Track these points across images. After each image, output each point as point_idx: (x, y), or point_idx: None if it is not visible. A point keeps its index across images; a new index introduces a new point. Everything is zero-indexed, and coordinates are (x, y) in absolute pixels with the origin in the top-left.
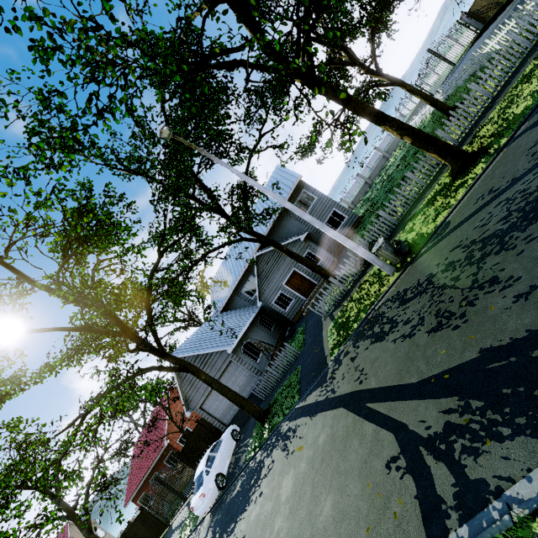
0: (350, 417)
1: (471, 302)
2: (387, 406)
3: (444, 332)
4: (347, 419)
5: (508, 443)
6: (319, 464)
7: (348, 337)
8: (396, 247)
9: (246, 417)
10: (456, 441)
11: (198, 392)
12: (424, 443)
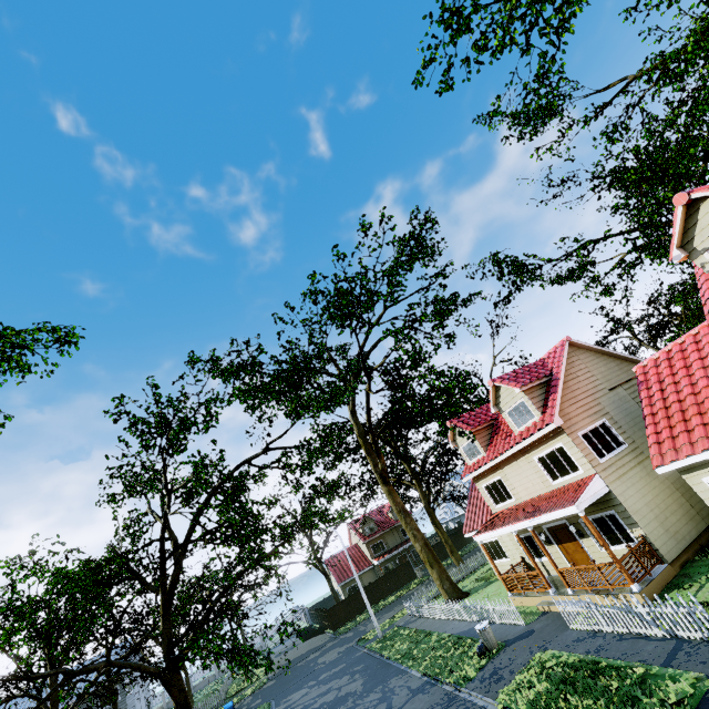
0: None
1: None
2: None
3: None
4: None
5: None
6: None
7: None
8: None
9: None
10: None
11: None
12: None
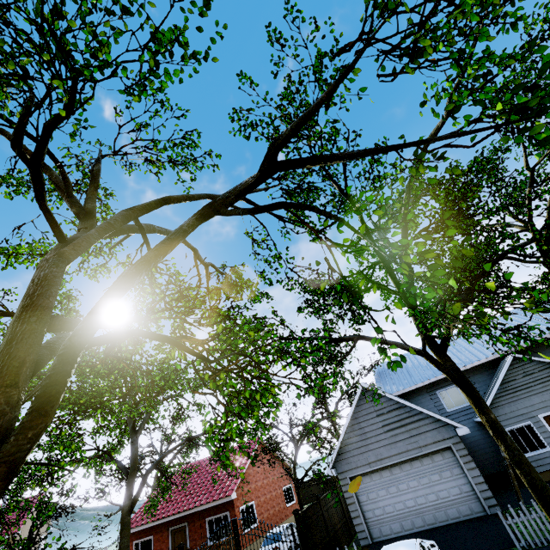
0: None
1: None
2: None
3: None
4: None
5: None
6: None
7: None
8: None
9: None
10: None
11: (364, 456)
12: None
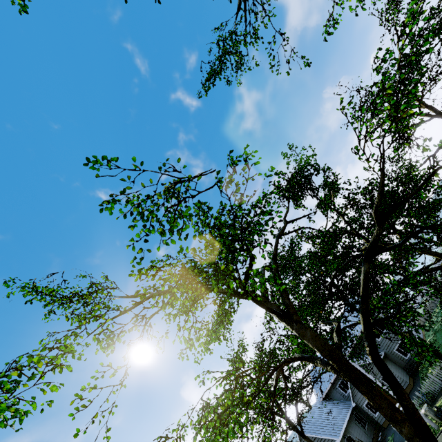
0: None
1: None
2: None
3: None
4: None
5: None
6: None
7: None
8: (436, 412)
9: None
10: None
11: None
12: None
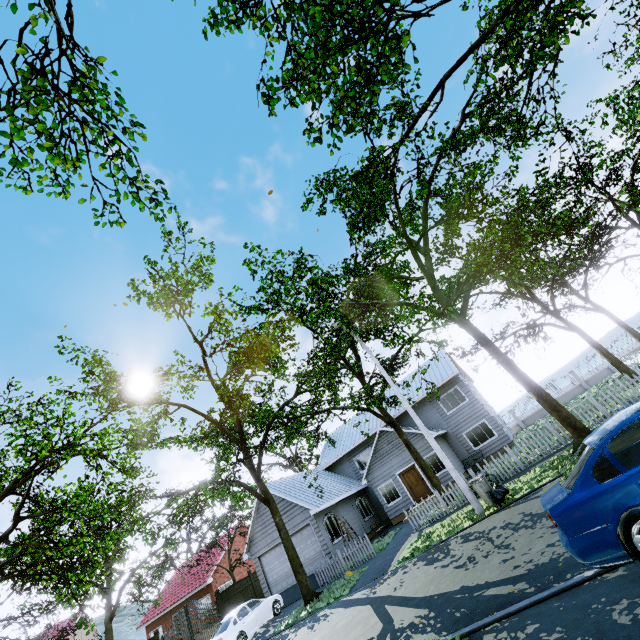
0: (370, 611)
1: (487, 555)
2: (394, 608)
3: (460, 570)
4: (367, 612)
5: (424, 635)
6: (327, 638)
7: (416, 555)
8: (493, 489)
9: (295, 597)
10: (406, 632)
11: (265, 539)
12: (393, 631)
